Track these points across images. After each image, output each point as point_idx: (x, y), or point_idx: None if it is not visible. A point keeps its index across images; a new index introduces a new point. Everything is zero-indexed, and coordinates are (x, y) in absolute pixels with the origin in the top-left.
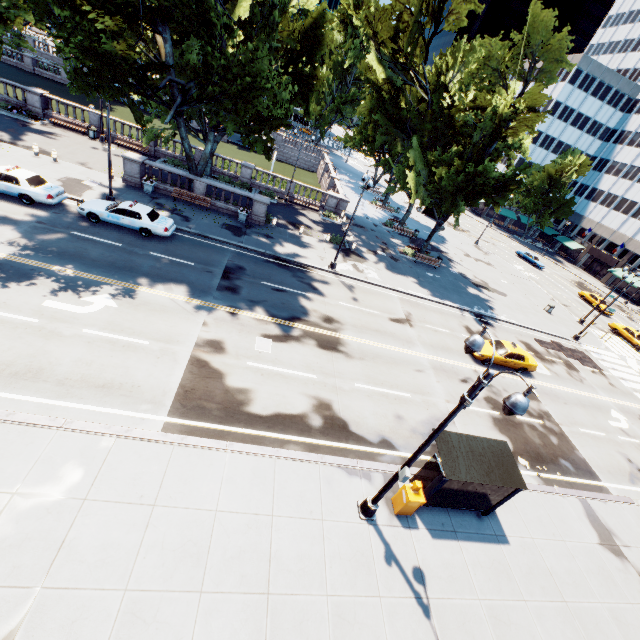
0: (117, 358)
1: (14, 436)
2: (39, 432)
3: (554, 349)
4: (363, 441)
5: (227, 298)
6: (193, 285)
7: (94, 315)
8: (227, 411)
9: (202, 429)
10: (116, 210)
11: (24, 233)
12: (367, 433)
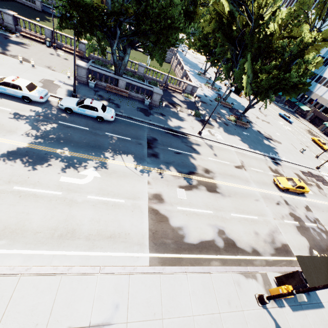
0: (111, 215)
1: (76, 284)
2: (88, 278)
3: (309, 176)
4: (245, 252)
5: (154, 162)
6: (134, 155)
7: (90, 184)
8: (177, 244)
9: (169, 259)
10: (82, 106)
11: (32, 125)
12: (245, 246)
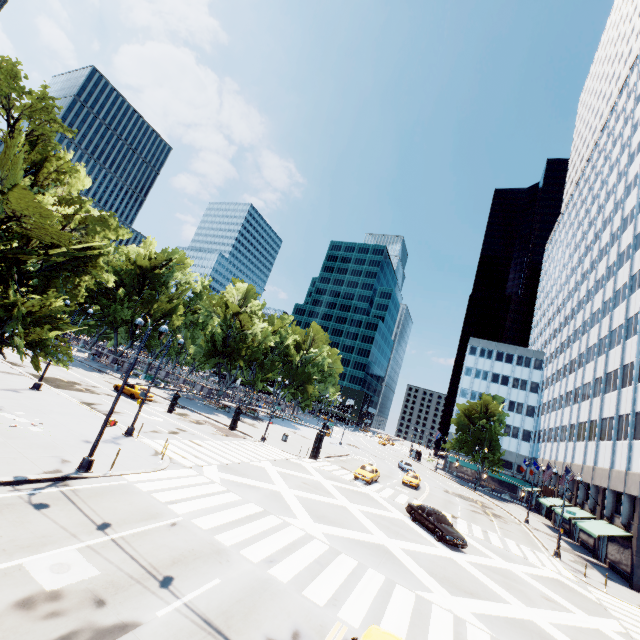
0: None
1: None
2: None
3: (210, 424)
4: None
5: None
6: None
7: None
8: None
9: None
10: None
11: None
12: None
